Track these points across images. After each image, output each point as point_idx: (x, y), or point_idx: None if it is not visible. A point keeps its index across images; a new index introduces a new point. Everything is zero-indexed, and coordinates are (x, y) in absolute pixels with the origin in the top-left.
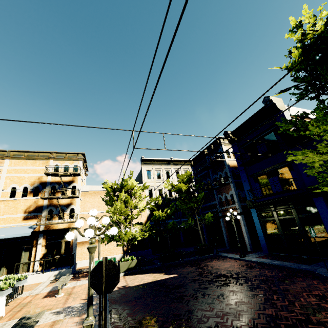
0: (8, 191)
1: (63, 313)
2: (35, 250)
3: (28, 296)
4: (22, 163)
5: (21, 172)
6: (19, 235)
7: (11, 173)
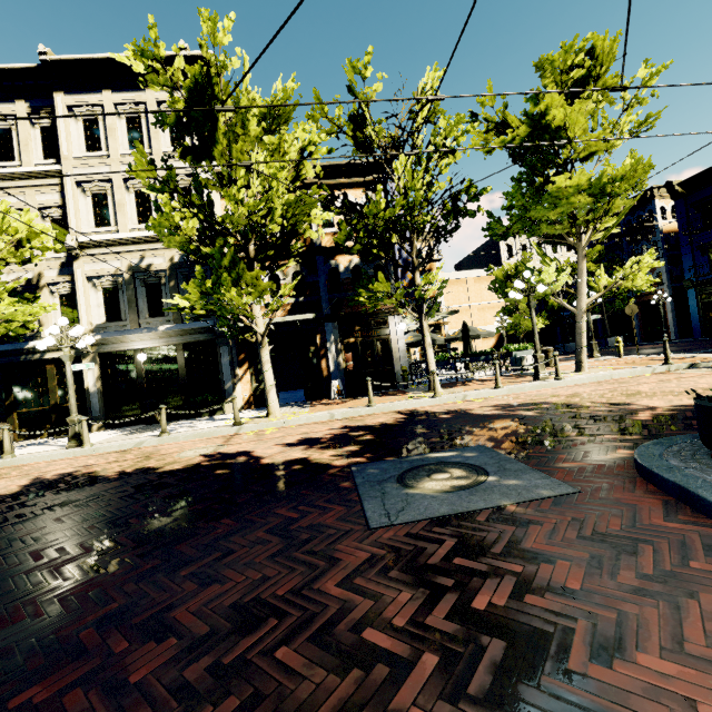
0: None
1: None
2: None
3: None
4: None
5: None
6: None
7: None
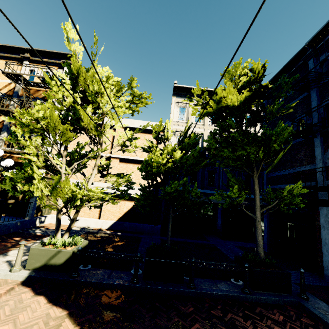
0: None
1: None
2: None
3: None
4: None
5: None
6: None
7: None
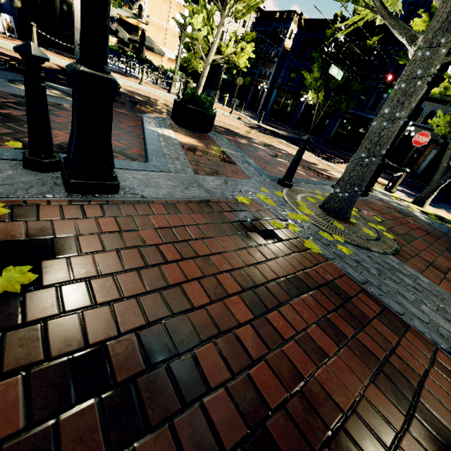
0: None
1: None
2: None
3: None
4: None
5: None
6: None
7: None
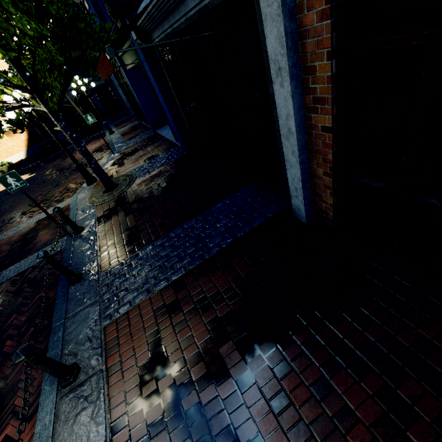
0: None
1: None
2: None
3: None
4: None
5: None
6: None
7: None
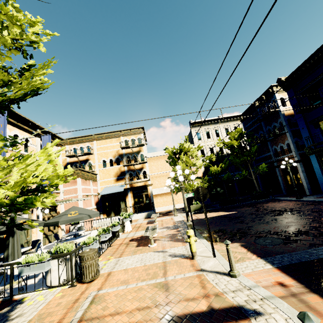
0: (101, 163)
1: (165, 229)
2: (127, 200)
3: (137, 224)
4: (104, 142)
5: (105, 149)
6: (117, 191)
7: (99, 151)
